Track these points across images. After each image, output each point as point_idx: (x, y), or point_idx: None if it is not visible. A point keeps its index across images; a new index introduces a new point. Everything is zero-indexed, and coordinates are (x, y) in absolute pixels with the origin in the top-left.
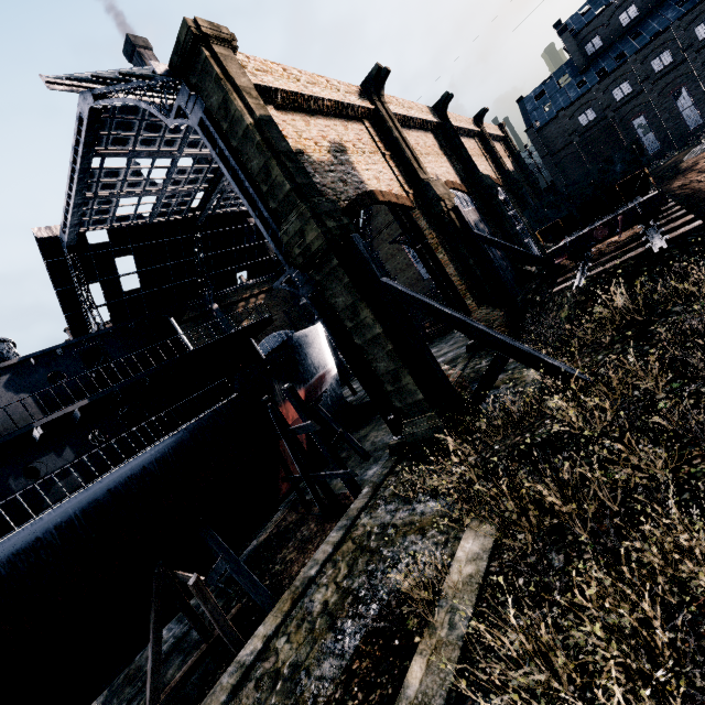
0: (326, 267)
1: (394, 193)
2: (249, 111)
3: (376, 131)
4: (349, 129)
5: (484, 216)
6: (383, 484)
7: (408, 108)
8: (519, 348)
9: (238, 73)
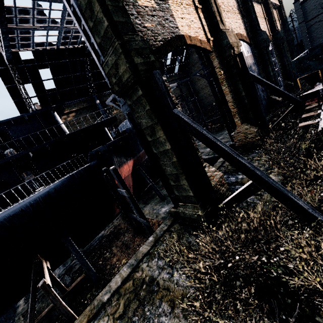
0: (134, 95)
1: (199, 38)
2: None
3: None
4: None
5: (256, 61)
6: (161, 237)
7: None
8: (272, 185)
9: None
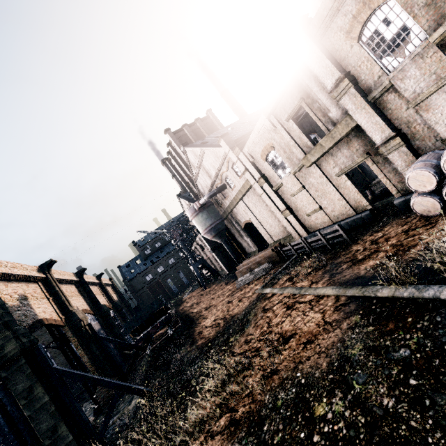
0: (15, 365)
1: (54, 318)
2: None
3: (45, 287)
4: (30, 287)
5: (103, 326)
6: None
7: (63, 274)
8: (125, 385)
9: None
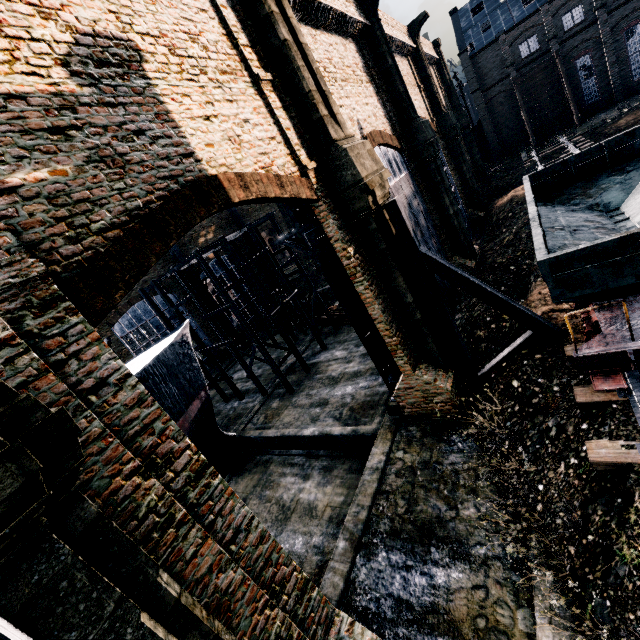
0: None
1: (275, 173)
2: None
3: (241, 19)
4: (162, 0)
5: (418, 185)
6: None
7: None
8: None
9: None
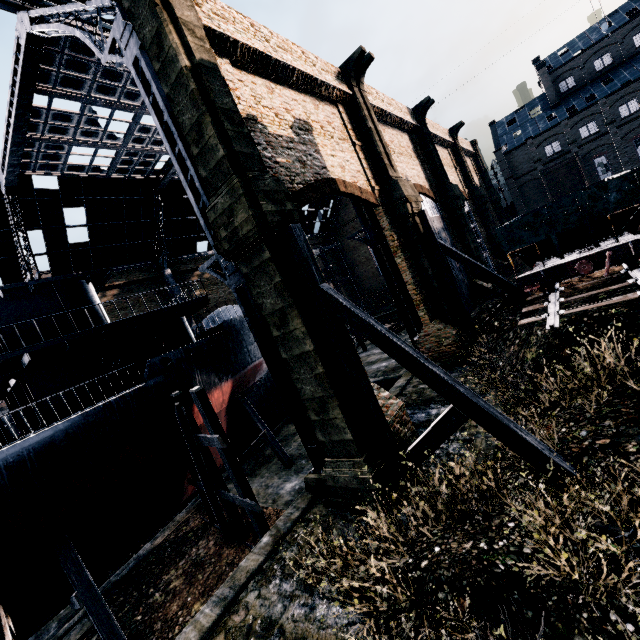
0: (256, 258)
1: (359, 186)
2: (187, 51)
3: (349, 118)
4: (320, 109)
5: (447, 225)
6: (288, 535)
7: (387, 103)
8: (483, 409)
9: (182, 3)
